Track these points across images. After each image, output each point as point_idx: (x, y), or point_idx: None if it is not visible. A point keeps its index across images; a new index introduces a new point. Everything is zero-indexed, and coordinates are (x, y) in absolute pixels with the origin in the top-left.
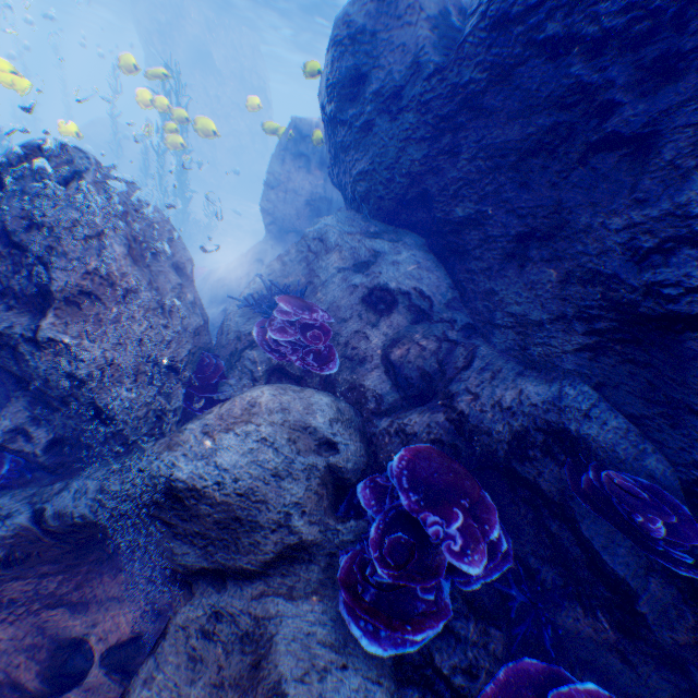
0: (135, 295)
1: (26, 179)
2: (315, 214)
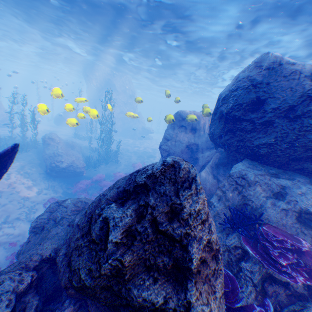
0: (218, 251)
1: (164, 185)
2: (191, 151)
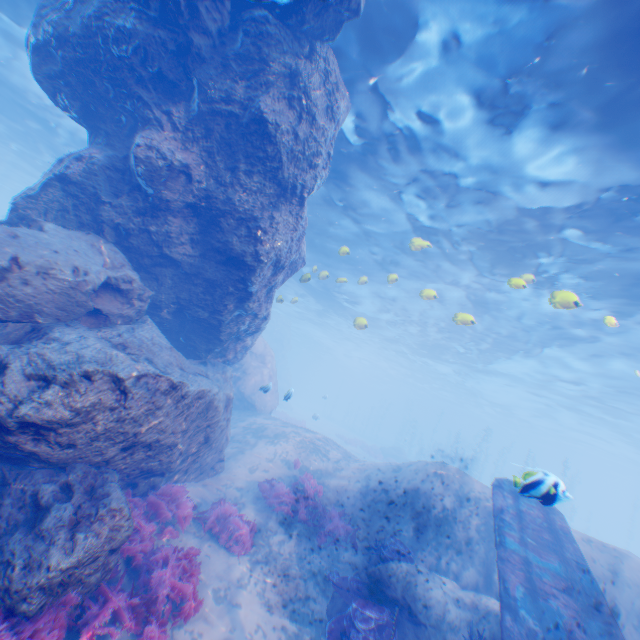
0: None
1: None
2: None
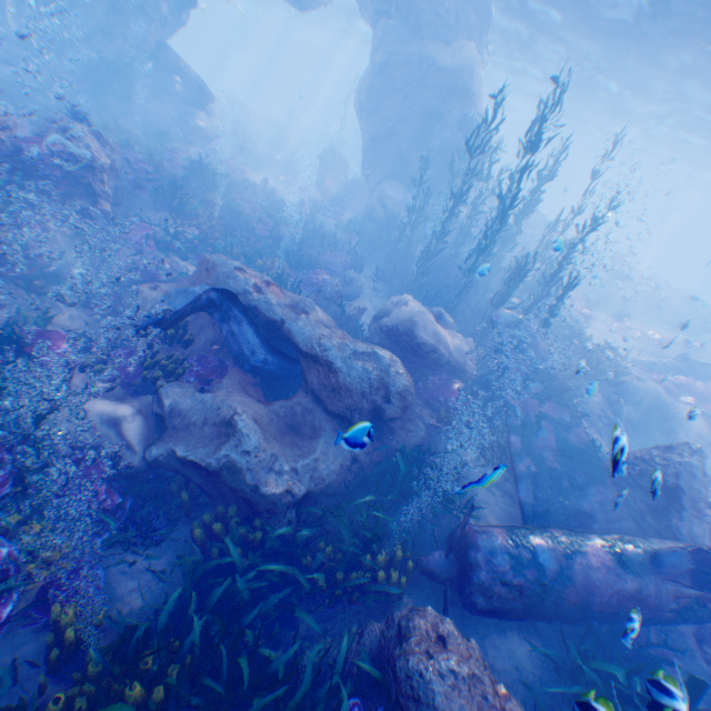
0: None
1: None
2: None
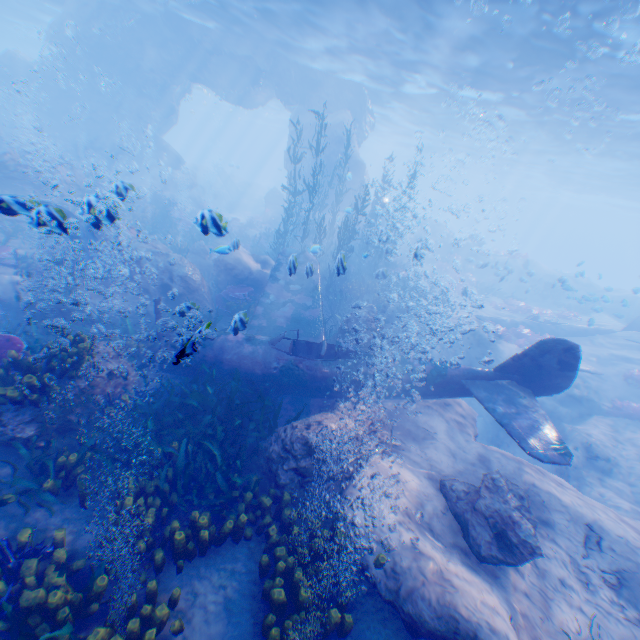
0: None
1: None
2: None
